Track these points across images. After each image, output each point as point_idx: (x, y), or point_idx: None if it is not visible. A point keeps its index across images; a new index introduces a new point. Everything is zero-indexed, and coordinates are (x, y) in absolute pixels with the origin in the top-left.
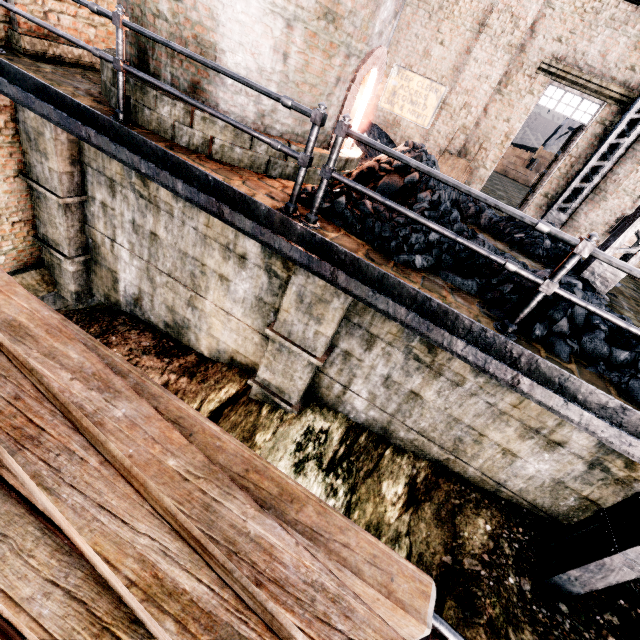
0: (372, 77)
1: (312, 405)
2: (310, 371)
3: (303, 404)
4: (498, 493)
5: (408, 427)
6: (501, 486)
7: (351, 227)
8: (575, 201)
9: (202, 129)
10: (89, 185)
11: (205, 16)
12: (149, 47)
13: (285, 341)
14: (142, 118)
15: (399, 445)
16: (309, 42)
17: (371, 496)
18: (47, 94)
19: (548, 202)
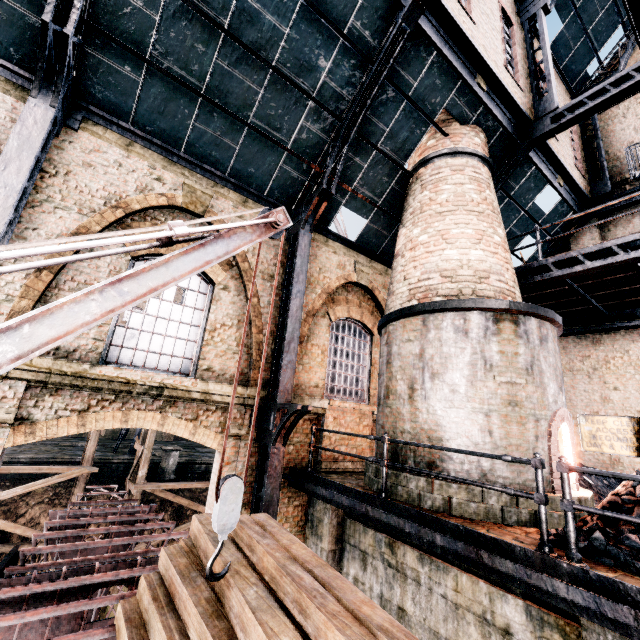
0: (564, 428)
1: None
2: None
3: None
4: None
5: None
6: None
7: (628, 566)
8: None
9: (441, 492)
10: (345, 561)
11: (432, 425)
12: (399, 449)
13: None
14: (396, 493)
15: None
16: (504, 420)
17: None
18: (340, 489)
19: None
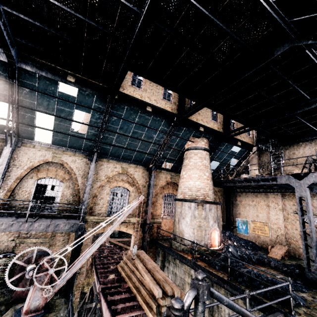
0: (216, 231)
1: None
2: (207, 311)
3: None
4: None
5: None
6: None
7: (205, 262)
8: None
9: (182, 247)
10: (165, 262)
11: (182, 230)
12: (175, 235)
13: None
14: (174, 246)
15: None
16: (197, 230)
17: None
18: (162, 245)
19: None
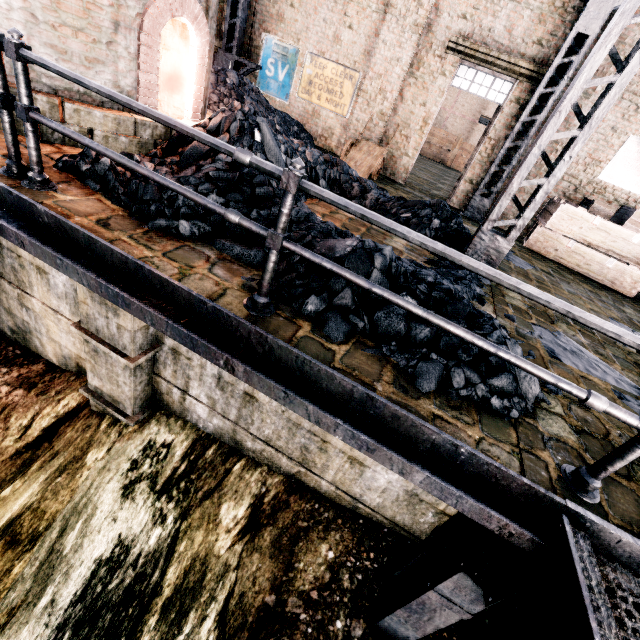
0: (191, 33)
1: (159, 415)
2: (130, 374)
3: (148, 414)
4: (357, 510)
5: (253, 436)
6: (358, 502)
7: (113, 192)
8: (496, 185)
9: None
10: None
11: None
12: None
13: (91, 339)
14: None
15: (253, 457)
16: None
17: (205, 522)
18: None
19: (474, 189)
